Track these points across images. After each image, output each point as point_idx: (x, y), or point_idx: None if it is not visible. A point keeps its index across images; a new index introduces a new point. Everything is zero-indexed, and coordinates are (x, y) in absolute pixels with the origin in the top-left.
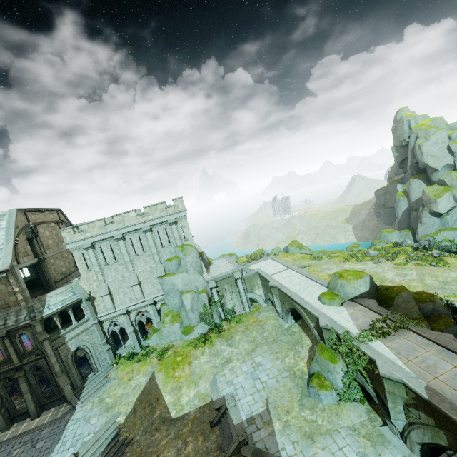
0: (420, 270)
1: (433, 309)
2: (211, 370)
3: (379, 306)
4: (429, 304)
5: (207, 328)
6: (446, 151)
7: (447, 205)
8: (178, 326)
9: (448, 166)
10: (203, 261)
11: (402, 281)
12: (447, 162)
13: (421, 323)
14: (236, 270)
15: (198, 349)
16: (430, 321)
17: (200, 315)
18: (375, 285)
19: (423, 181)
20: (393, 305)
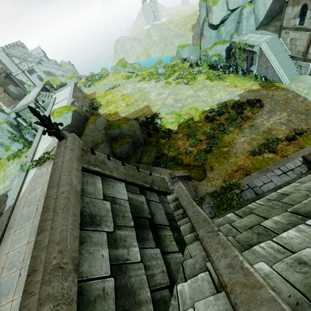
0: (174, 88)
1: (120, 133)
2: (15, 173)
3: None
4: (116, 130)
5: (22, 145)
6: None
7: (220, 14)
8: None
9: None
10: (10, 94)
11: (154, 100)
12: None
13: (99, 146)
14: (29, 102)
15: (10, 161)
16: (115, 142)
17: (10, 139)
18: (86, 117)
19: None
20: (84, 134)
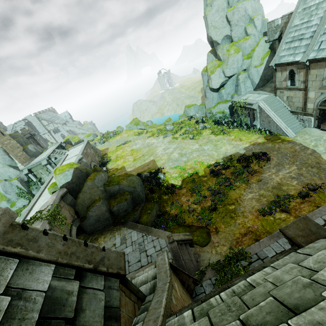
0: (180, 143)
1: (119, 189)
2: None
3: (59, 197)
4: (115, 186)
5: (27, 201)
6: (225, 20)
7: (219, 80)
8: (5, 203)
9: (228, 38)
10: (27, 152)
11: (160, 155)
12: (225, 33)
13: (96, 203)
14: (42, 159)
15: None
16: (113, 199)
17: (17, 195)
18: (87, 173)
19: (214, 55)
20: (82, 191)
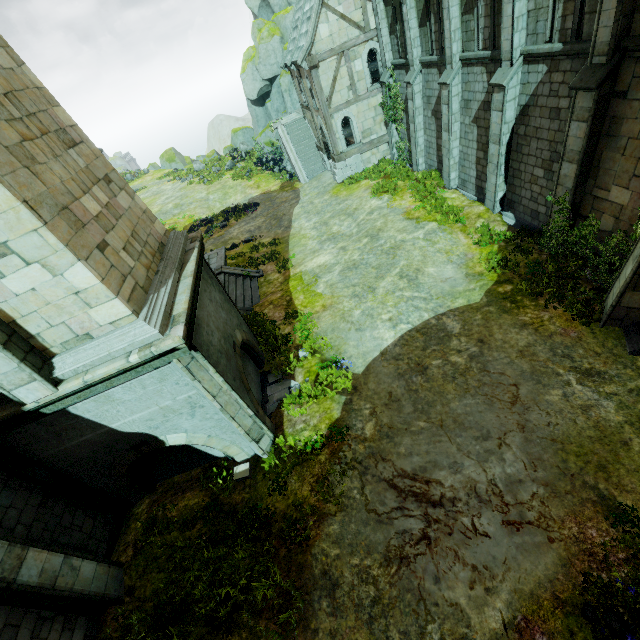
0: (189, 190)
1: None
2: None
3: None
4: None
5: None
6: None
7: (254, 85)
8: None
9: (268, 5)
10: None
11: (155, 206)
12: None
13: None
14: None
15: None
16: None
17: None
18: None
19: None
20: None
